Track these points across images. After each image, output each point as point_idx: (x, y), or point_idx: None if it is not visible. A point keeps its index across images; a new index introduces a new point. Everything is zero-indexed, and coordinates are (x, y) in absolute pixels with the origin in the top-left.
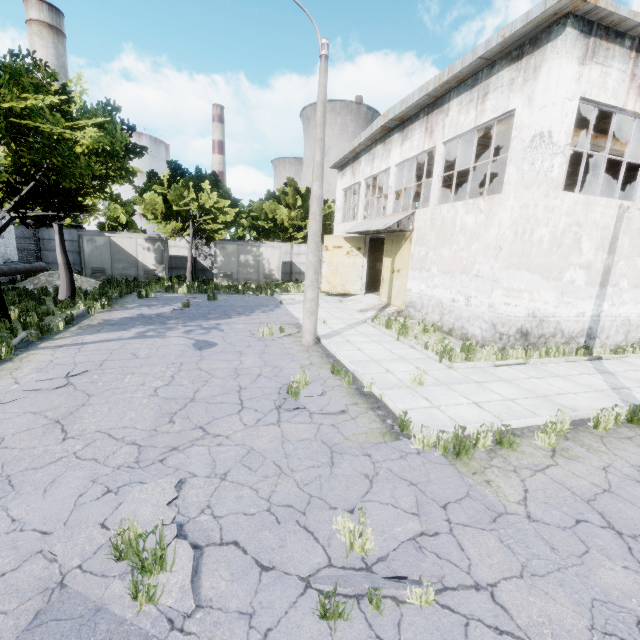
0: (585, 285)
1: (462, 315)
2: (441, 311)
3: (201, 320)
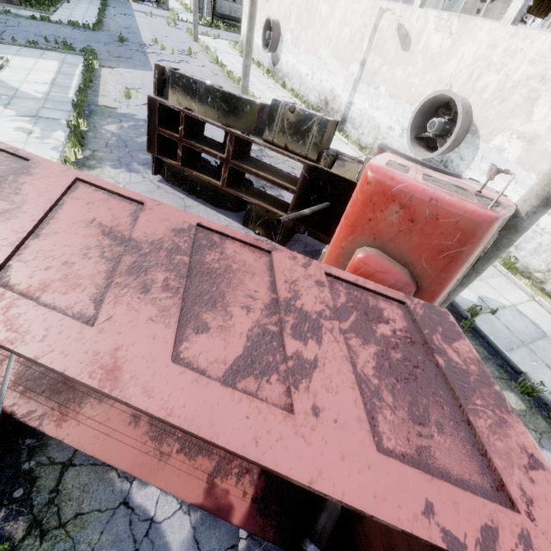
0: None
1: None
2: None
3: None
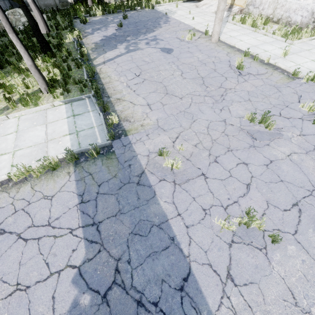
0: None
1: (291, 8)
2: (275, 6)
3: (142, 35)
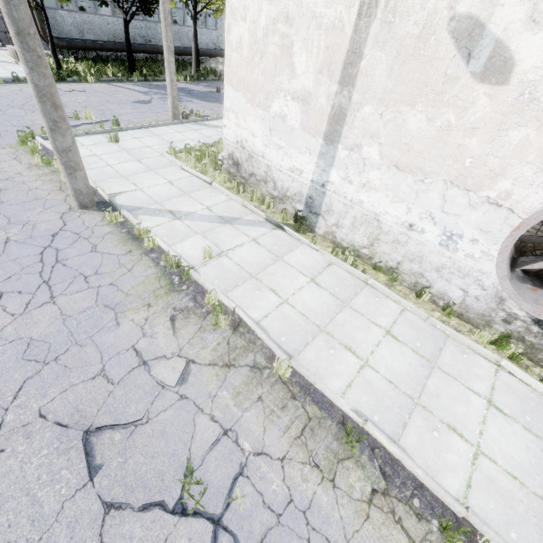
0: (302, 129)
1: None
2: None
3: (193, 98)
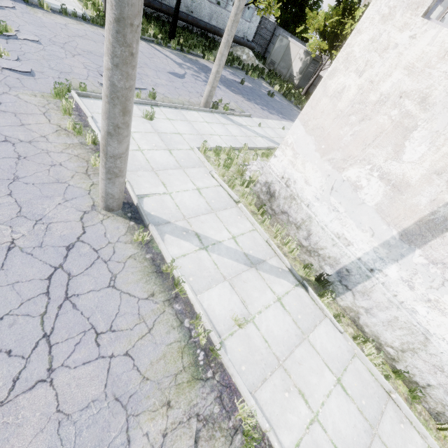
0: (375, 209)
1: None
2: None
3: (221, 83)
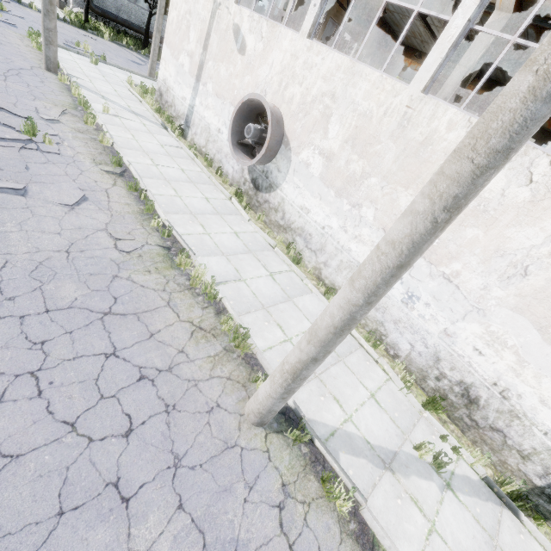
0: (189, 73)
1: None
2: None
3: None
